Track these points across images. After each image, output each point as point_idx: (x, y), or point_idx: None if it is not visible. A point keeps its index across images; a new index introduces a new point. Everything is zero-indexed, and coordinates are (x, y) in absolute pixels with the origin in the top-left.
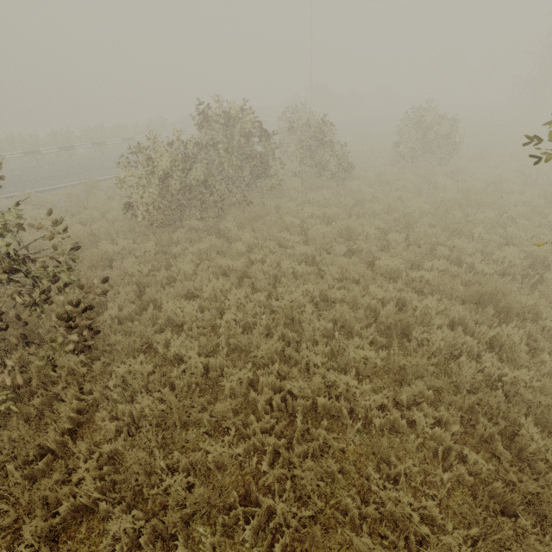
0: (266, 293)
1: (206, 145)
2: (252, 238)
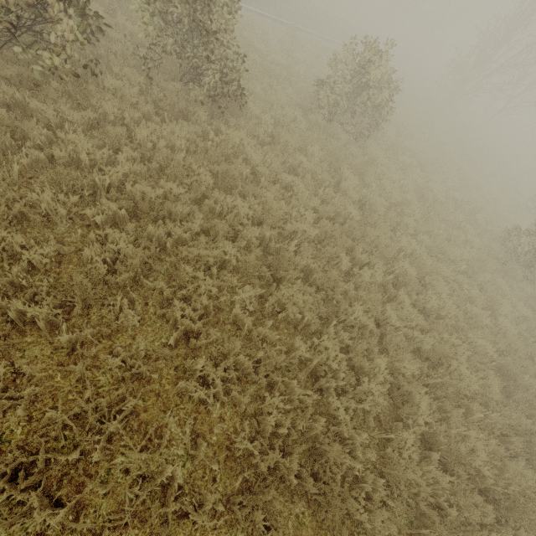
0: None
1: None
2: None
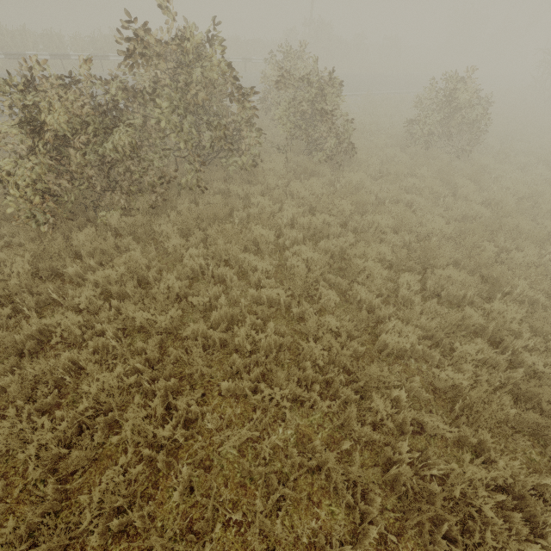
0: (199, 394)
1: (140, 90)
2: (199, 257)
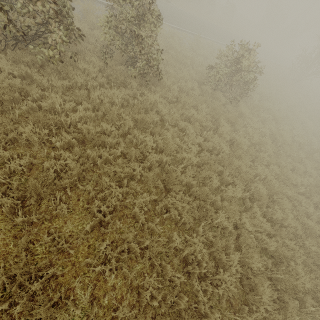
0: None
1: None
2: None
